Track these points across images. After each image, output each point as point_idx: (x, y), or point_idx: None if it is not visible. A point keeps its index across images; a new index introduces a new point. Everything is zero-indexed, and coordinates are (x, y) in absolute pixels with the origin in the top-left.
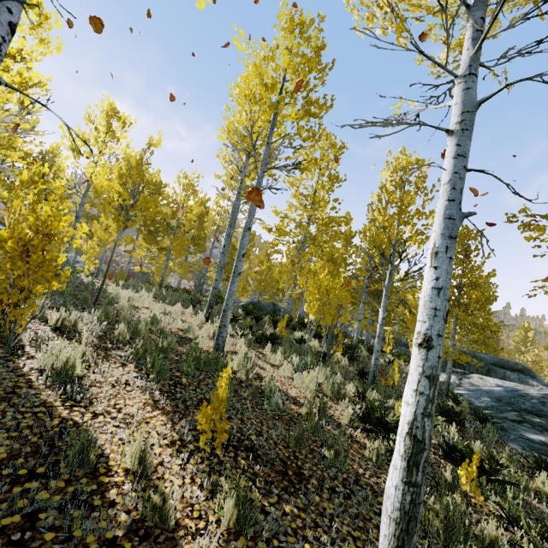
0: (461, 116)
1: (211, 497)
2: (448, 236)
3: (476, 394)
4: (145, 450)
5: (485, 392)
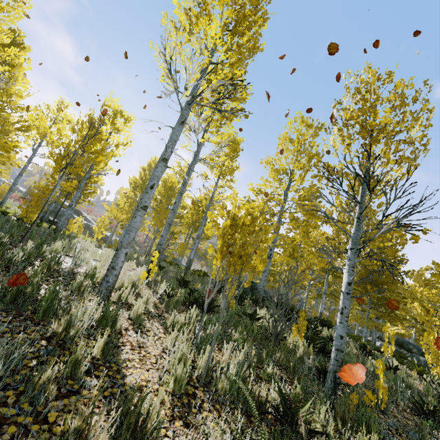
0: None
1: None
2: None
3: None
4: None
5: None
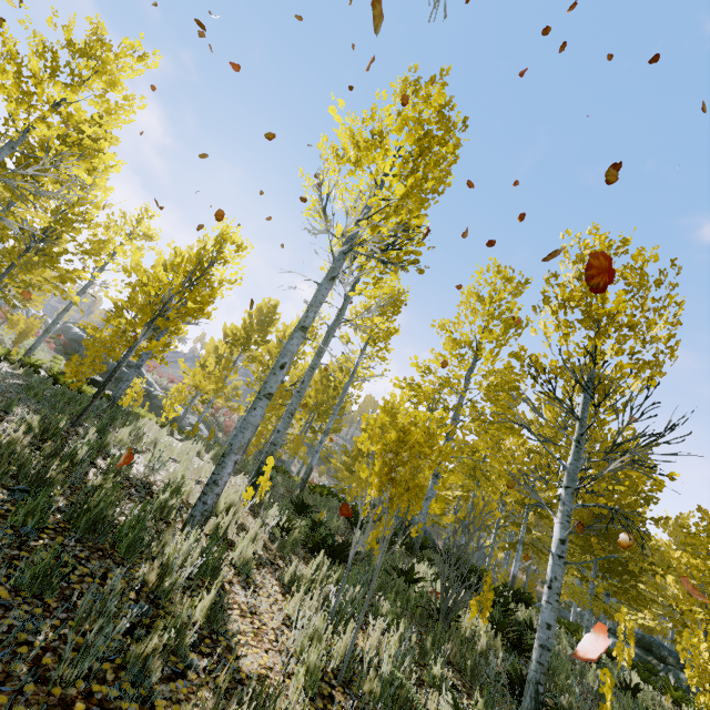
0: None
1: None
2: None
3: None
4: None
5: None
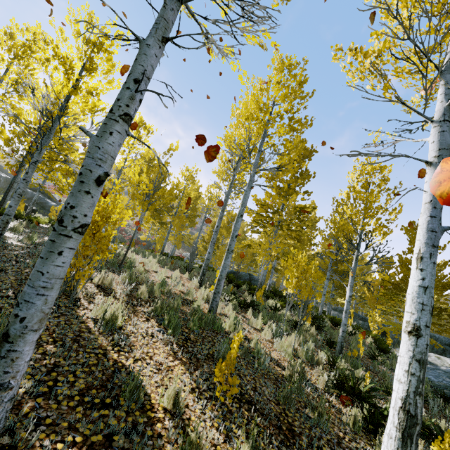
0: (438, 151)
1: (228, 441)
2: (431, 245)
3: (435, 372)
4: (179, 394)
5: (444, 372)
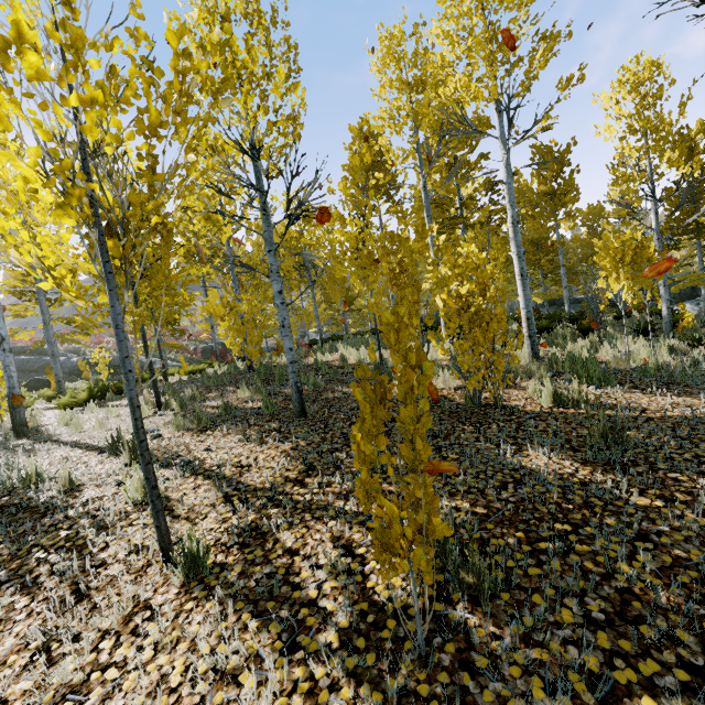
0: None
1: None
2: None
3: None
4: None
5: None
